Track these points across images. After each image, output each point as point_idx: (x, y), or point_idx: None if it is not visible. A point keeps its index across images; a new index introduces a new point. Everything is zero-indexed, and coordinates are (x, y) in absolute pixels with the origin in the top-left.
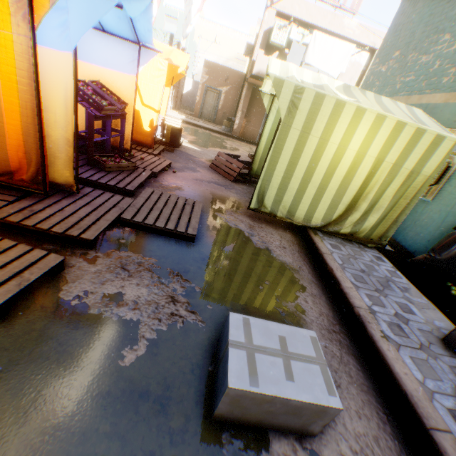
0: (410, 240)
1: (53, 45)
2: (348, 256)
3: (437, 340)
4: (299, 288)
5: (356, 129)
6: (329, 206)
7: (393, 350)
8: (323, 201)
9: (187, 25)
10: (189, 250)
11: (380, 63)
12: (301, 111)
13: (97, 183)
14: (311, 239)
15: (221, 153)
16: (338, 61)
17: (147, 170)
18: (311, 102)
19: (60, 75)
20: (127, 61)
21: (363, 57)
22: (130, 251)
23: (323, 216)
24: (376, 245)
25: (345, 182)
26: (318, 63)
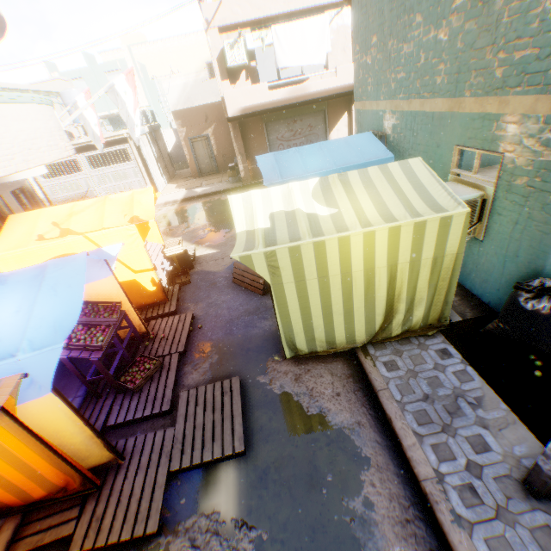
0: (479, 288)
1: (34, 396)
2: (407, 377)
3: (517, 485)
4: (363, 465)
5: (350, 254)
6: (366, 321)
7: (465, 537)
8: (357, 321)
9: (132, 127)
10: (244, 471)
11: (362, 53)
12: (284, 268)
13: (135, 419)
14: (362, 367)
15: (237, 264)
16: (316, 44)
17: (174, 355)
18: (288, 257)
19: (54, 408)
20: (98, 268)
21: (344, 16)
22: (193, 513)
23: (365, 332)
24: (438, 329)
25: (369, 297)
26: (295, 61)
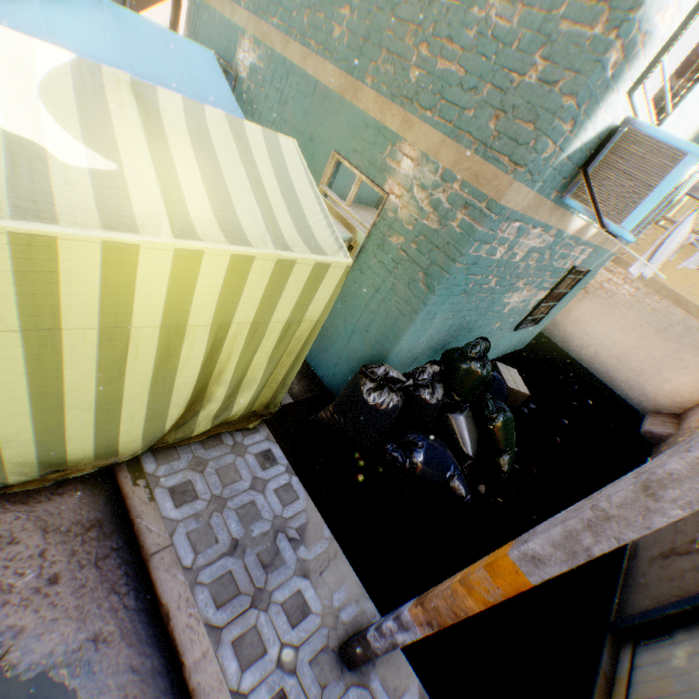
0: (316, 357)
1: None
2: (210, 511)
3: (335, 657)
4: None
5: (134, 288)
6: (148, 417)
7: None
8: (128, 418)
9: None
10: None
11: None
12: None
13: None
14: (126, 505)
15: None
16: None
17: None
18: None
19: None
20: None
21: None
22: None
23: (143, 435)
24: (264, 418)
25: (164, 376)
26: None
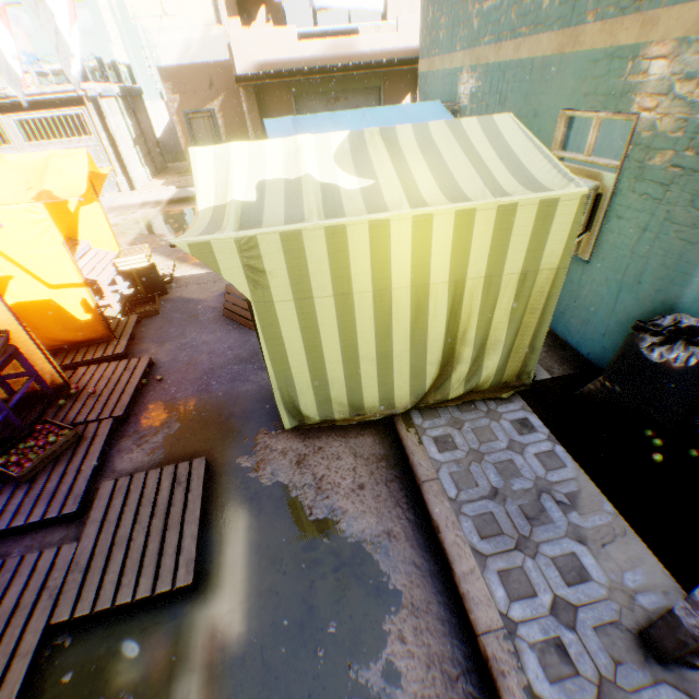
0: (576, 333)
1: None
2: (468, 460)
3: (631, 639)
4: (389, 604)
5: (389, 255)
6: (411, 374)
7: None
8: (397, 373)
9: (68, 60)
10: (189, 620)
11: None
12: (274, 272)
13: (14, 529)
14: (402, 444)
15: (229, 288)
16: None
17: (105, 421)
18: (281, 252)
19: None
20: None
21: None
22: None
23: (409, 391)
24: (517, 390)
25: (419, 334)
26: None
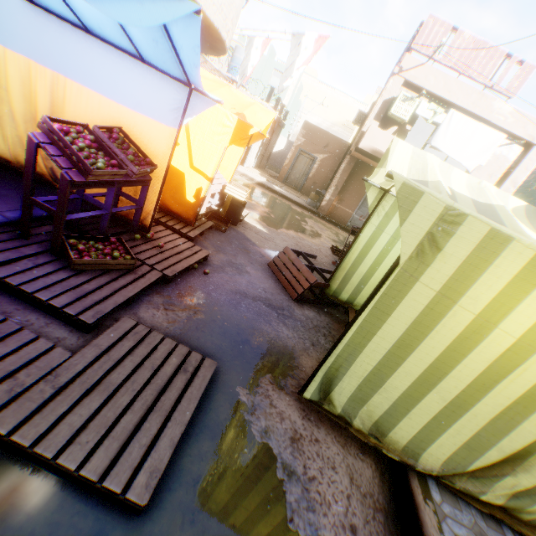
0: None
1: None
2: None
3: None
4: None
5: None
6: (466, 442)
7: None
8: (453, 430)
9: (287, 78)
10: None
11: None
12: (447, 256)
13: (34, 297)
14: (417, 512)
15: (288, 250)
16: (477, 150)
17: (155, 271)
18: (473, 244)
19: None
20: (170, 107)
21: (512, 150)
22: None
23: (447, 456)
24: None
25: (515, 412)
26: (448, 148)
